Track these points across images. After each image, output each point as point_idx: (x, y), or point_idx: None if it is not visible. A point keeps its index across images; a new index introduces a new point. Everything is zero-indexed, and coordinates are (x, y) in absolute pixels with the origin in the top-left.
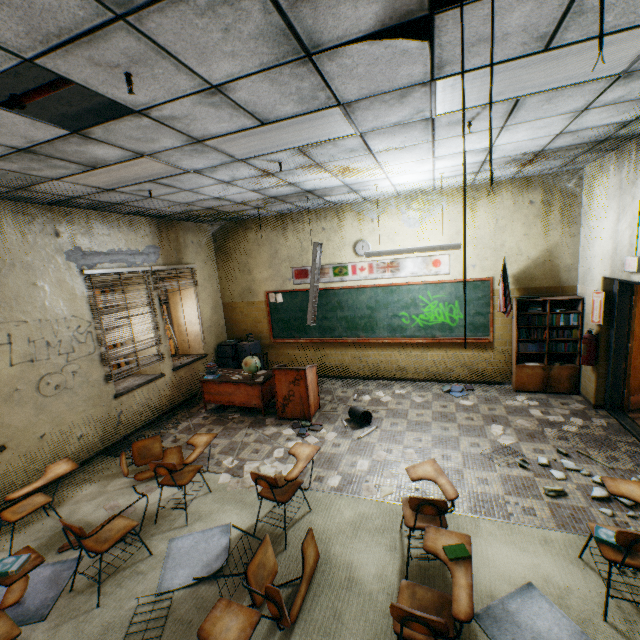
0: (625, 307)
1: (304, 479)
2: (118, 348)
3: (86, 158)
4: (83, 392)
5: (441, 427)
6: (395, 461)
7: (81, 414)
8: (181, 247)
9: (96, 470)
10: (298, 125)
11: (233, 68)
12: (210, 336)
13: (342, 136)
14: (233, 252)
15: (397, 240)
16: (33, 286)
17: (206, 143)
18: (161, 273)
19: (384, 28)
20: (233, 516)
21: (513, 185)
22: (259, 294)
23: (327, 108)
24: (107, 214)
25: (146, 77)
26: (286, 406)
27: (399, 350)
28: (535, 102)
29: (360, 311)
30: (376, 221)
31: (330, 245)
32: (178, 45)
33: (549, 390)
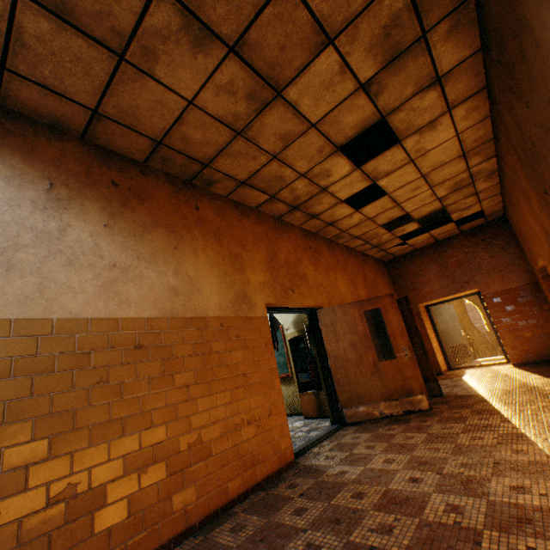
0: (316, 331)
1: None
2: None
3: None
4: None
5: None
6: None
7: None
8: None
9: None
10: None
11: None
12: None
13: None
14: None
15: None
16: None
17: None
18: None
19: None
20: None
21: None
22: None
23: None
24: None
25: None
26: None
27: None
28: None
29: None
30: None
31: None
32: None
33: (324, 414)
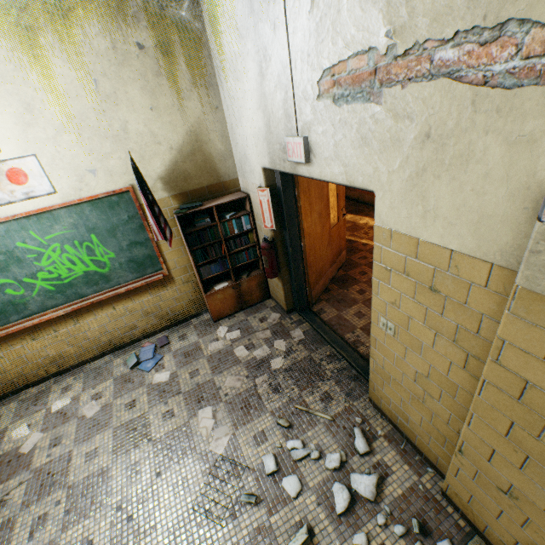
0: (292, 203)
1: None
2: None
3: None
4: None
5: (128, 470)
6: None
7: None
8: None
9: None
10: None
11: None
12: None
13: None
14: None
15: None
16: None
17: None
18: None
19: None
20: None
21: (96, 4)
22: None
23: None
24: None
25: None
26: None
27: (33, 337)
28: None
29: None
30: None
31: None
32: None
33: (246, 305)
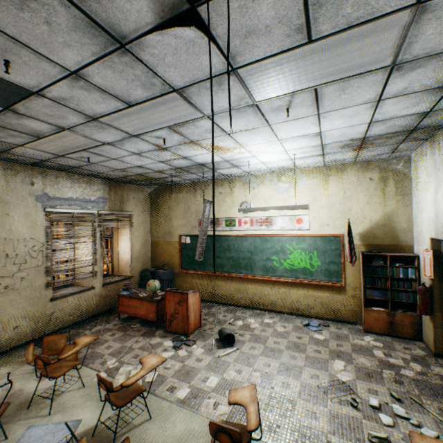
0: None
1: (160, 387)
2: (61, 264)
3: (29, 130)
4: (26, 293)
5: (291, 356)
6: (240, 382)
7: (20, 309)
8: (124, 200)
9: (18, 355)
10: (156, 107)
11: (76, 57)
12: (137, 263)
13: (195, 118)
14: (161, 206)
15: (271, 203)
16: (6, 215)
17: (101, 120)
18: (106, 216)
19: (164, 21)
20: (88, 413)
21: (356, 166)
22: (175, 236)
23: (167, 93)
24: (72, 174)
25: (21, 64)
26: (172, 322)
27: (271, 286)
28: (332, 92)
29: (243, 253)
30: (256, 189)
31: (224, 204)
32: (24, 36)
33: (394, 334)
